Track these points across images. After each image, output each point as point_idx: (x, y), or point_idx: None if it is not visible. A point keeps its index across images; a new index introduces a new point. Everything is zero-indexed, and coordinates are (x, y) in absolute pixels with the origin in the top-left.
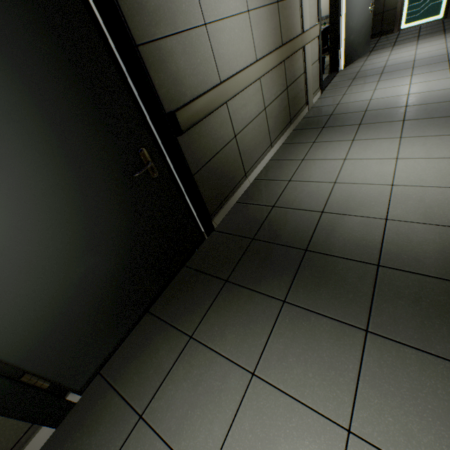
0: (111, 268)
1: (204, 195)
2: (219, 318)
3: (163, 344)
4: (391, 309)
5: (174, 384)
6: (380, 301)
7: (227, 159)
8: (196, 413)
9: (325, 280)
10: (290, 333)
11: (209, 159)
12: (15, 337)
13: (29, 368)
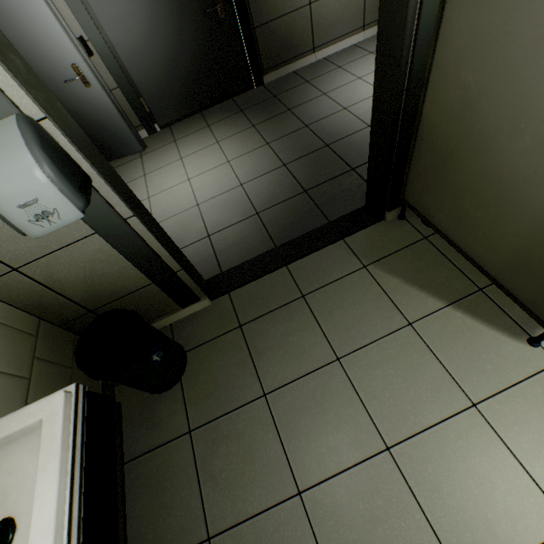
0: (185, 69)
1: (261, 51)
2: (224, 123)
3: (197, 125)
4: (286, 141)
5: (191, 137)
6: (286, 138)
7: (294, 25)
8: (192, 145)
9: (279, 124)
10: (243, 136)
11: (273, 19)
12: (140, 77)
13: (143, 97)
